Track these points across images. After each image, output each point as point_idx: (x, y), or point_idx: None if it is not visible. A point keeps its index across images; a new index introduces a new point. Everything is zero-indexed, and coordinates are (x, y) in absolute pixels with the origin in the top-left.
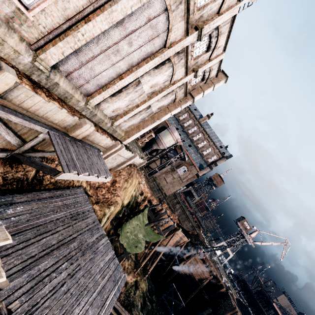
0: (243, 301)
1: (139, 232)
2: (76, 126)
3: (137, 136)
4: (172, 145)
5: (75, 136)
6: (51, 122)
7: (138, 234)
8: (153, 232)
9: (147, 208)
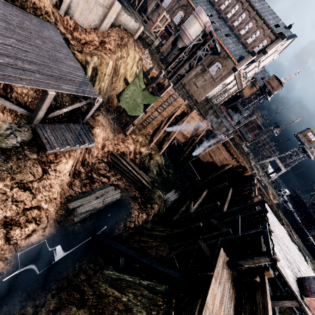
0: (289, 208)
1: (137, 97)
2: None
3: None
4: (199, 34)
5: None
6: None
7: (136, 98)
8: (150, 95)
9: (142, 71)
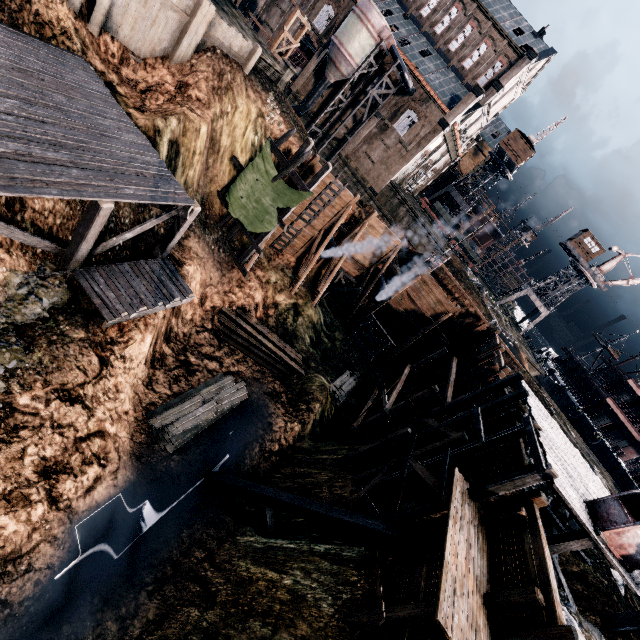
0: (559, 383)
1: (263, 195)
2: None
3: None
4: (369, 55)
5: None
6: None
7: (261, 198)
8: (290, 190)
9: (269, 143)
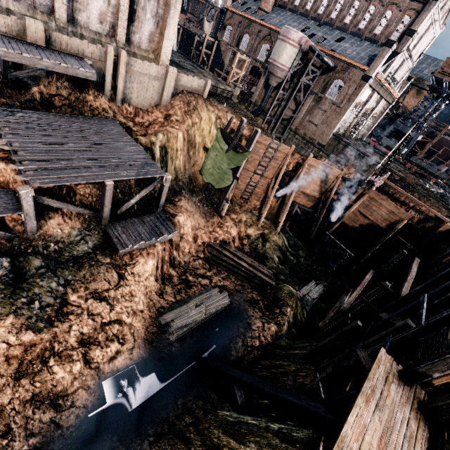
0: None
1: (221, 163)
2: (25, 29)
3: (168, 48)
4: (294, 58)
5: (35, 43)
6: (1, 32)
7: (220, 165)
8: (237, 155)
9: (219, 130)
